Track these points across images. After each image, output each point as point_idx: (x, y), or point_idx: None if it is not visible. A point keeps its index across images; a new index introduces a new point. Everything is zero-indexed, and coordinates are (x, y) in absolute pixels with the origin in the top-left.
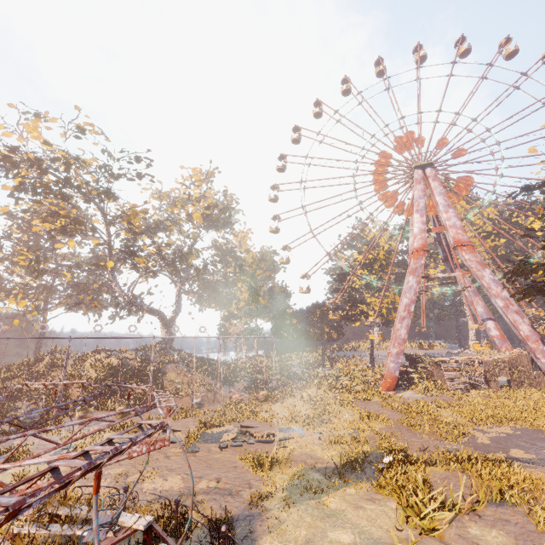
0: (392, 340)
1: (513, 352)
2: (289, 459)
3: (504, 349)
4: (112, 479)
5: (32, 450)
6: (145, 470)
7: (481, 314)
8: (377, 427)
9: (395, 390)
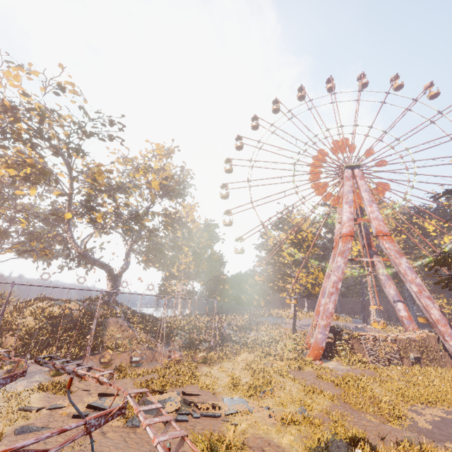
0: (321, 312)
1: (420, 333)
2: (245, 445)
3: (411, 329)
4: None
5: None
6: None
7: (393, 296)
8: (324, 405)
9: (321, 360)
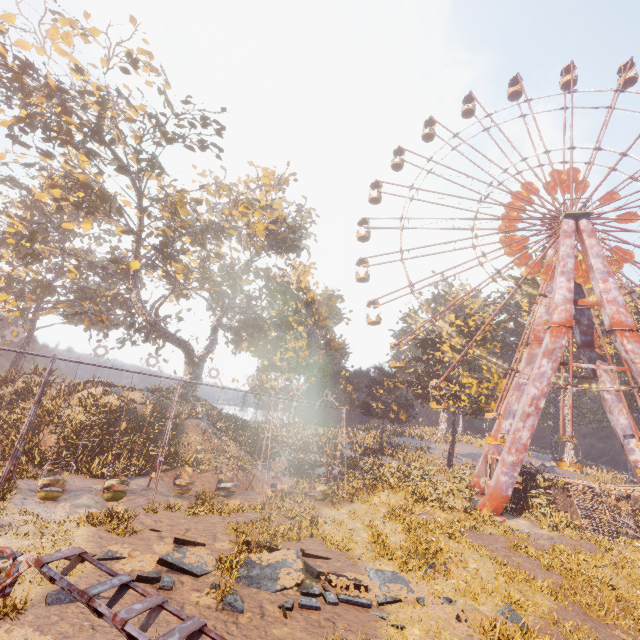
0: (508, 442)
1: None
2: None
3: None
4: None
5: None
6: None
7: (624, 428)
8: (544, 606)
9: (502, 515)
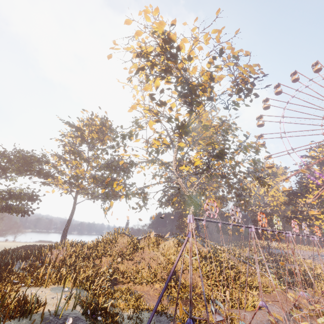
0: None
1: None
2: None
3: None
4: None
5: None
6: None
7: None
8: None
9: None
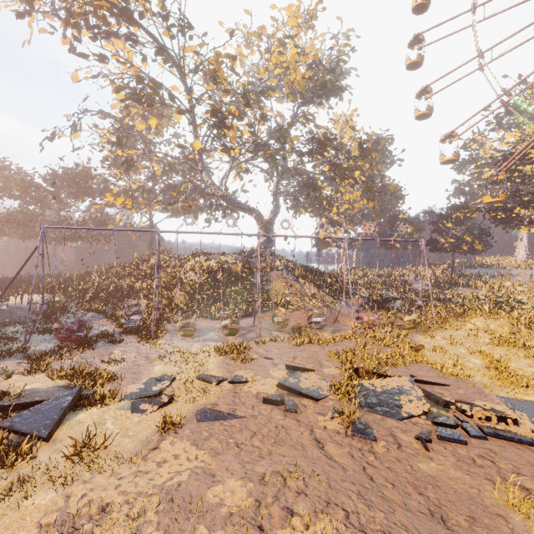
0: None
1: None
2: None
3: None
4: (228, 532)
5: (123, 372)
6: (296, 510)
7: None
8: None
9: None
